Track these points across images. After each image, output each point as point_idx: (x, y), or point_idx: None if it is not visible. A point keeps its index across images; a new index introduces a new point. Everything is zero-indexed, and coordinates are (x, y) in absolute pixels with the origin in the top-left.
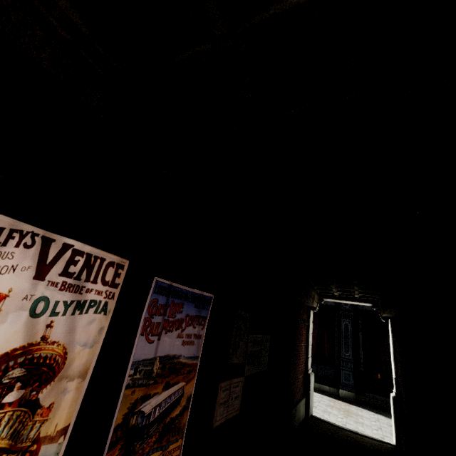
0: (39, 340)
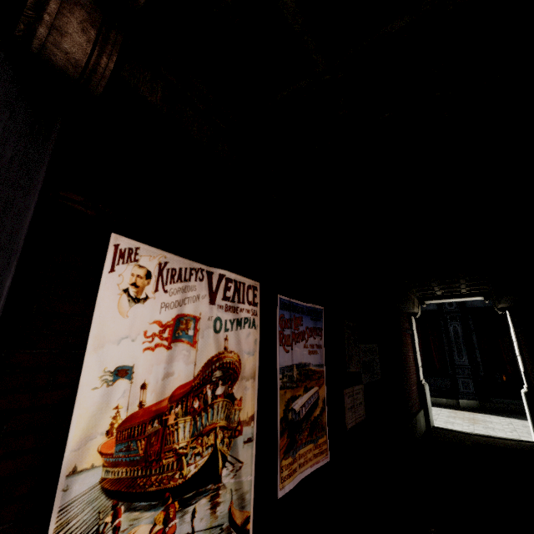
0: (223, 350)
